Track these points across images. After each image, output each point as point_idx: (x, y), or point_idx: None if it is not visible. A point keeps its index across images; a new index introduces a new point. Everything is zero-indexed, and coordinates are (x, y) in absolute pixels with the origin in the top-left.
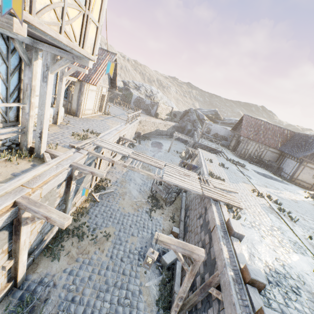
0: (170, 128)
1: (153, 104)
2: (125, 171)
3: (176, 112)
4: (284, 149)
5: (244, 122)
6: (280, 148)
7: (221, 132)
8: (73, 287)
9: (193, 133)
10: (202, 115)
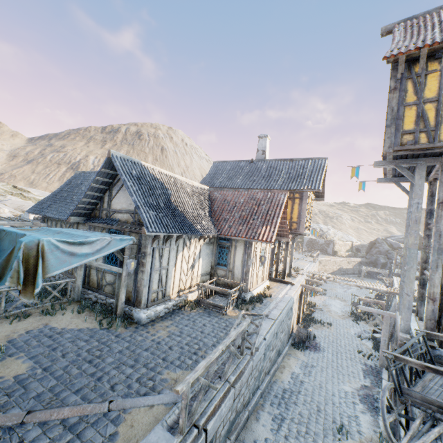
0: (356, 265)
1: (327, 242)
2: (323, 300)
3: (359, 245)
4: None
5: None
6: None
7: None
8: (322, 335)
9: (390, 266)
10: (396, 243)
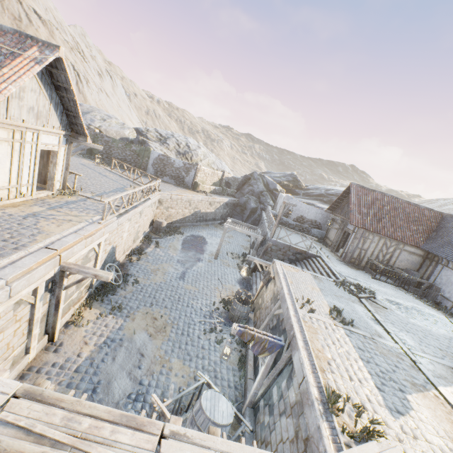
0: (221, 208)
1: (188, 166)
2: (87, 355)
3: (231, 178)
4: (436, 250)
5: (354, 199)
6: (425, 247)
7: (309, 213)
8: None
9: (260, 214)
10: (273, 182)
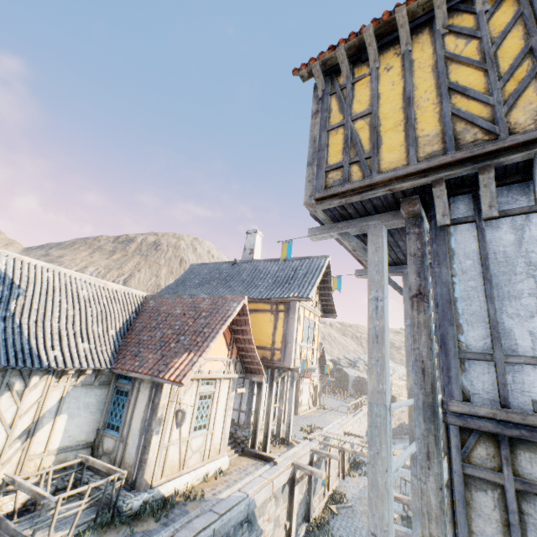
0: None
1: None
2: (362, 486)
3: None
4: None
5: None
6: None
7: None
8: None
9: None
10: None
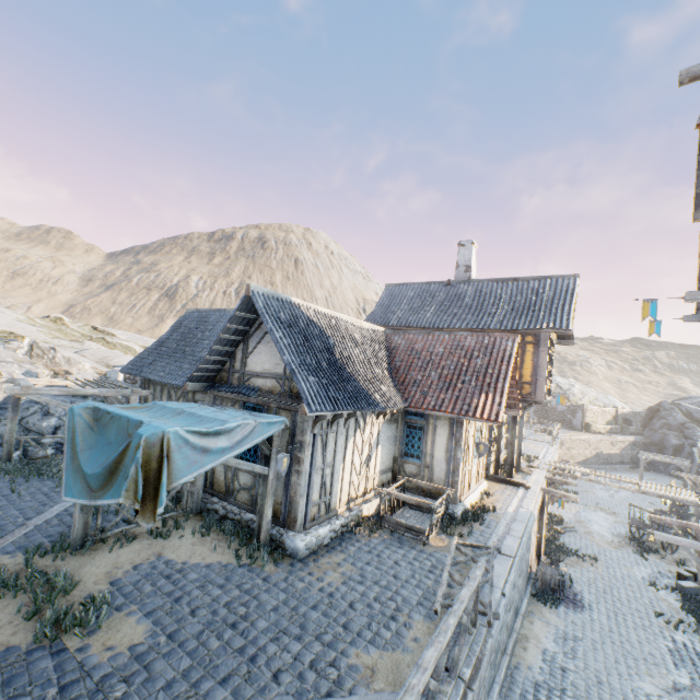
0: (627, 448)
1: (572, 408)
2: (574, 512)
3: (628, 413)
4: None
5: None
6: None
7: None
8: (584, 578)
9: (690, 451)
10: (697, 410)
